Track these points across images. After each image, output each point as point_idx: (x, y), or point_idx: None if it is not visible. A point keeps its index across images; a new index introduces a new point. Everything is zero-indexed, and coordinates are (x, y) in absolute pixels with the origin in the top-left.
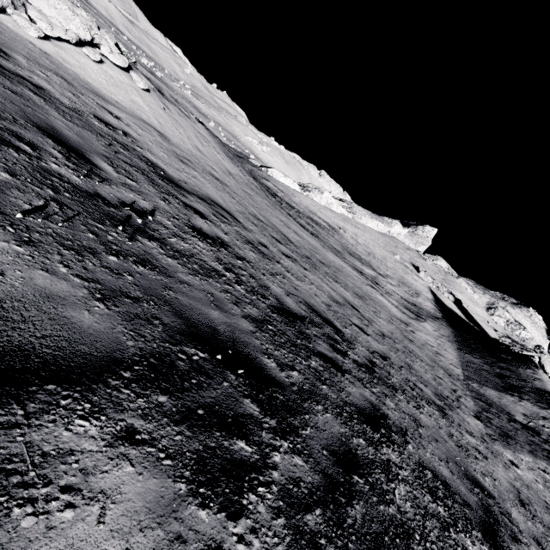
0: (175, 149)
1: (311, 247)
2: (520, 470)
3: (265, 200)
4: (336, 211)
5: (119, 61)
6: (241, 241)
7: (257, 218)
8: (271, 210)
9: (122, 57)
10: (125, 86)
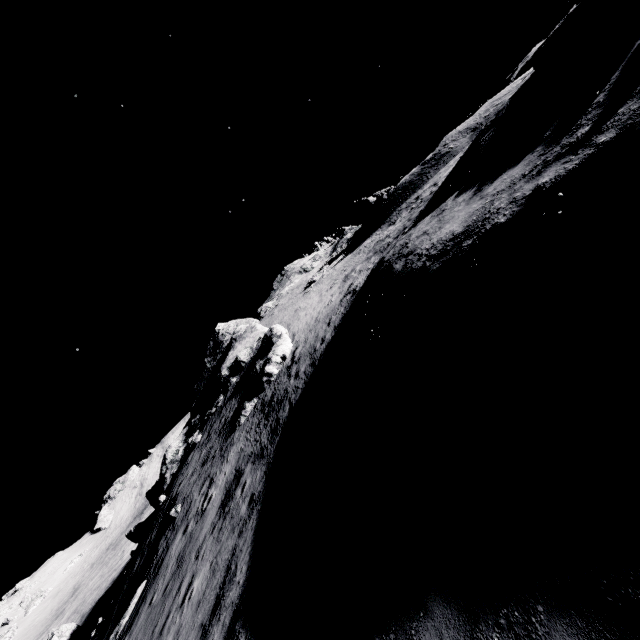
0: None
1: None
2: None
3: None
4: None
5: None
6: None
7: None
8: None
9: None
10: None
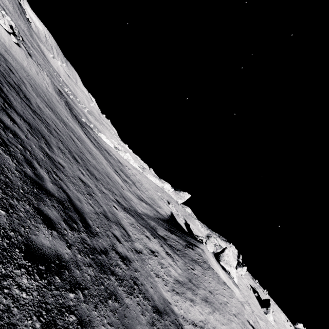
0: (8, 51)
1: (78, 133)
2: (117, 210)
3: (66, 112)
4: (132, 165)
5: (7, 28)
6: (2, 62)
7: (40, 92)
8: (63, 111)
9: (10, 29)
10: (3, 33)
